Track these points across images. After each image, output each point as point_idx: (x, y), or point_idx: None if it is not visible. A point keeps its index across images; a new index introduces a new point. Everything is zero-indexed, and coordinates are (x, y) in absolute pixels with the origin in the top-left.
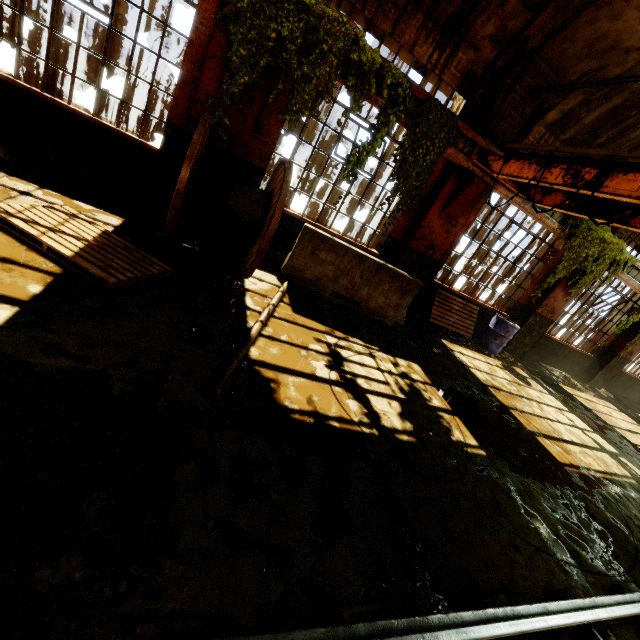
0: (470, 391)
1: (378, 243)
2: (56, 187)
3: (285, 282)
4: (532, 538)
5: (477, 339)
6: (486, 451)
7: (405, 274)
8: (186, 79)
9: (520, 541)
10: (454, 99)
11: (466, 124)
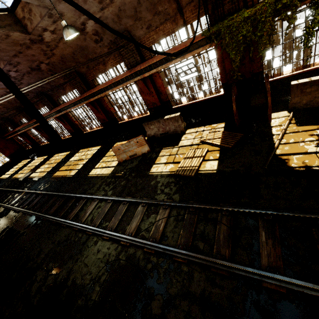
0: None
1: None
2: (206, 123)
3: (291, 113)
4: None
5: None
6: None
7: None
8: (221, 69)
9: None
10: None
11: None
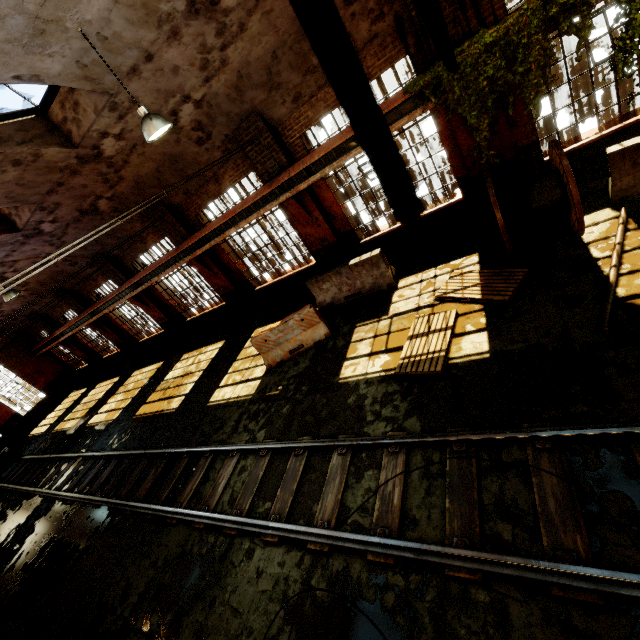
0: None
1: None
2: (438, 262)
3: (621, 210)
4: None
5: None
6: None
7: None
8: (450, 151)
9: None
10: None
11: None
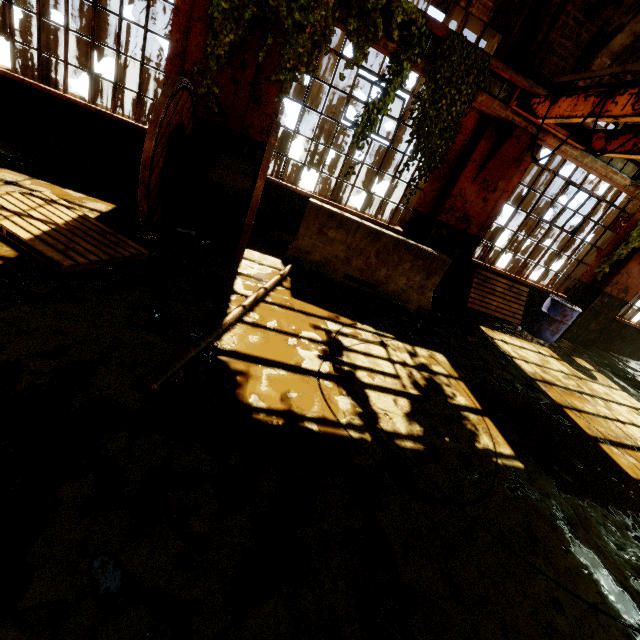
0: (511, 386)
1: (403, 220)
2: (50, 177)
3: (288, 265)
4: (584, 590)
5: (527, 326)
6: (524, 463)
7: (429, 250)
8: (176, 51)
9: (564, 594)
10: (487, 38)
11: (501, 63)
